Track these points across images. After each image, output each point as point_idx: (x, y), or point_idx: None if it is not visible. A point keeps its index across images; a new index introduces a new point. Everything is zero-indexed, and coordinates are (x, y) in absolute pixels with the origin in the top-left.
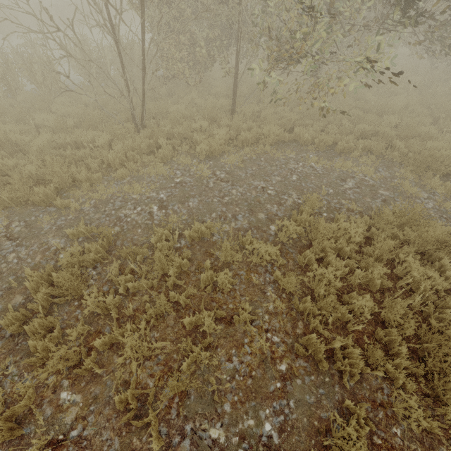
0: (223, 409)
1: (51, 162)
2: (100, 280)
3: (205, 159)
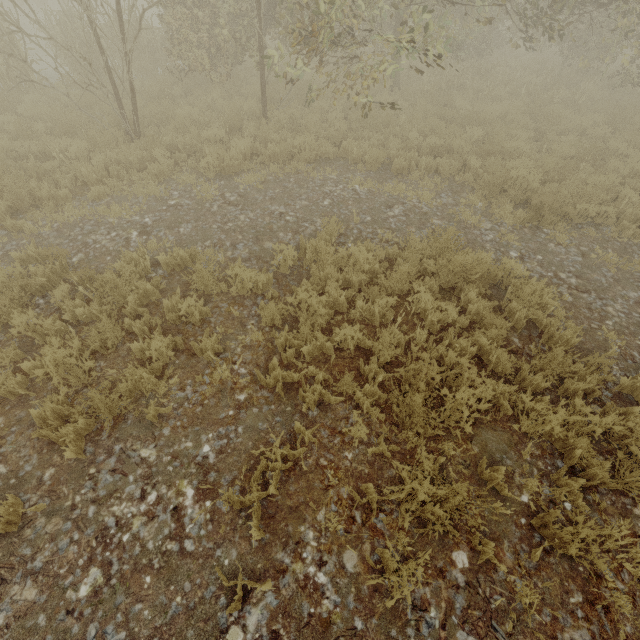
0: (161, 432)
1: (1, 173)
2: (48, 309)
3: (215, 178)
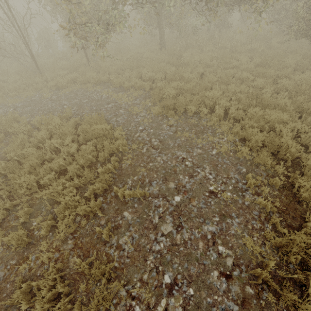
0: None
1: None
2: None
3: (56, 90)
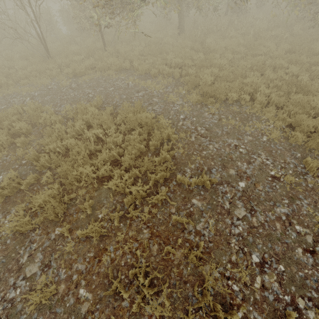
0: None
1: None
2: None
3: (73, 77)
